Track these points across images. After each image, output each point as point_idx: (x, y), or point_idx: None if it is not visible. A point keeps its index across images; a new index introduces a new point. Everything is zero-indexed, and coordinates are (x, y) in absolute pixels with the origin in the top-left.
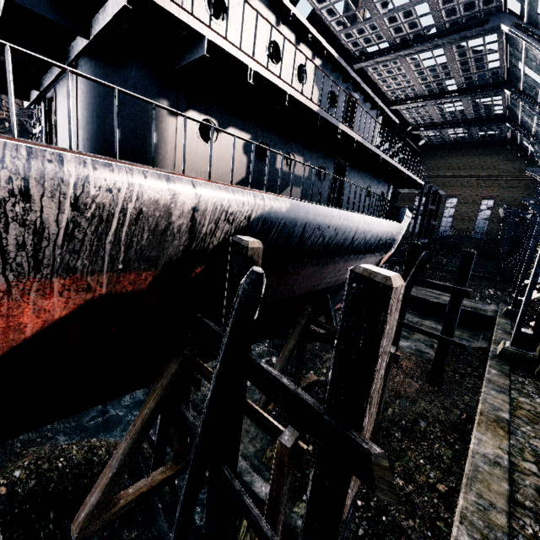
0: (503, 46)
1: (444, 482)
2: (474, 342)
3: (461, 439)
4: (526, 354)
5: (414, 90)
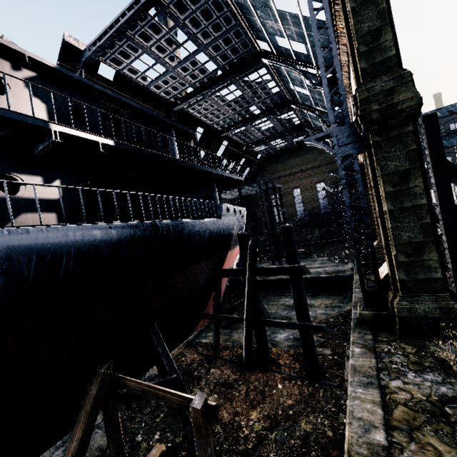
0: (274, 76)
1: None
2: (345, 307)
3: None
4: (381, 312)
5: (232, 119)
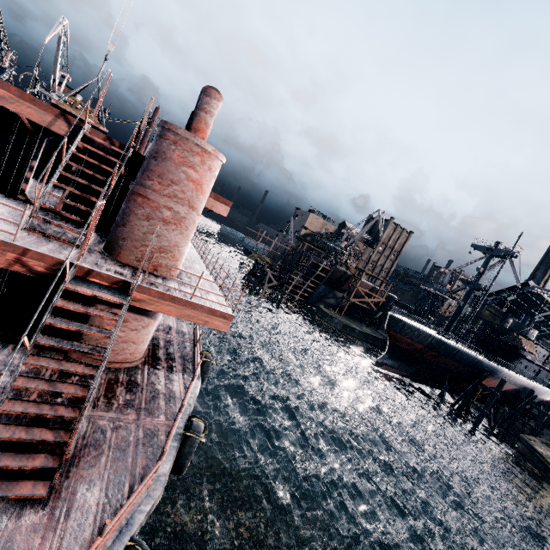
0: None
1: None
2: None
3: None
4: None
5: None
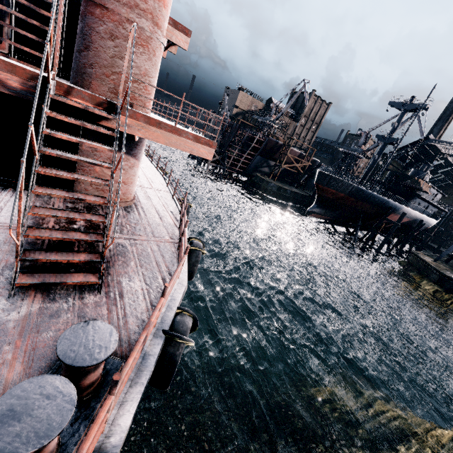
0: None
1: None
2: None
3: None
4: None
5: None
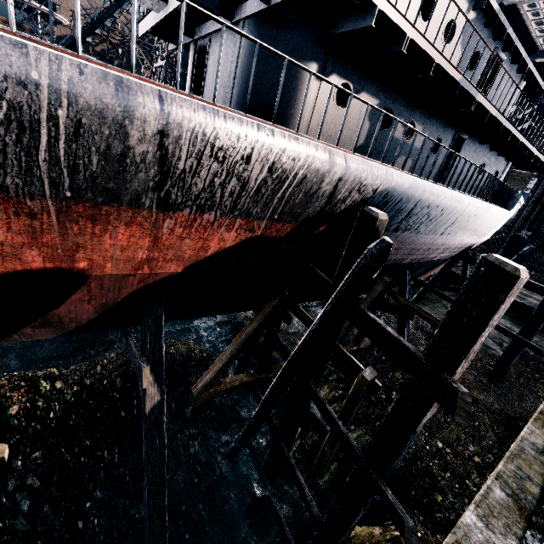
0: None
1: (481, 456)
2: None
3: (508, 430)
4: None
5: None
